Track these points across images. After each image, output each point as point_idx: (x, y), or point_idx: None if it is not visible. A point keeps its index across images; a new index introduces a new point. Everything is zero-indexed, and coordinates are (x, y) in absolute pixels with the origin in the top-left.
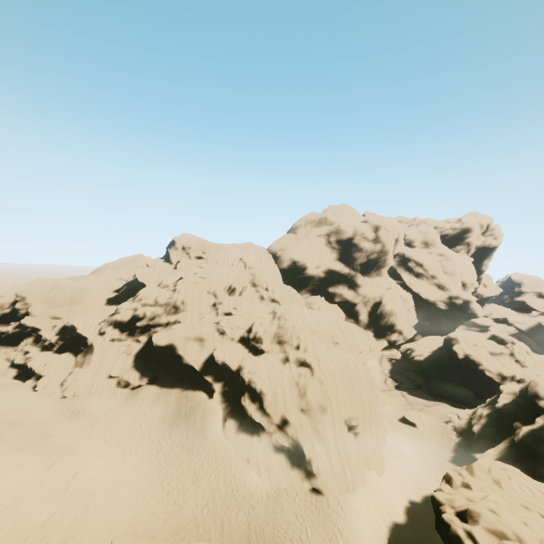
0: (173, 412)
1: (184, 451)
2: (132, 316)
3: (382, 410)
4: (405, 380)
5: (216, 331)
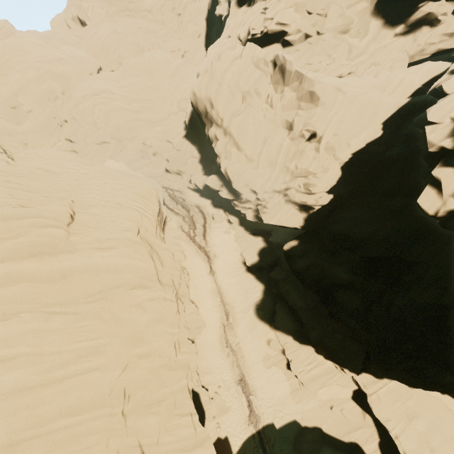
0: None
1: None
2: None
3: None
4: None
5: None
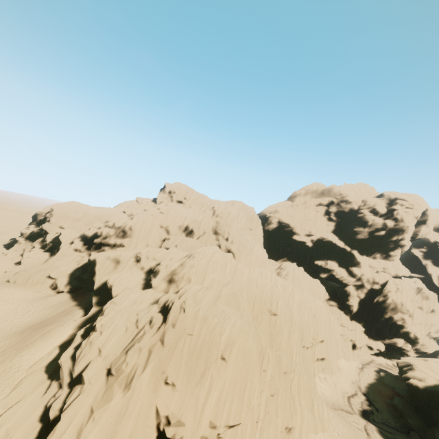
0: (41, 321)
1: None
2: (94, 233)
3: (309, 436)
4: (387, 408)
5: (134, 257)
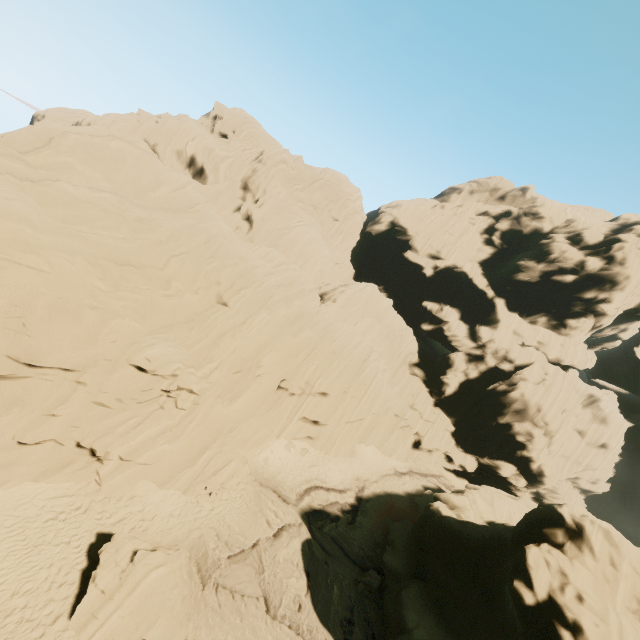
0: None
1: None
2: None
3: (139, 483)
4: (374, 529)
5: None
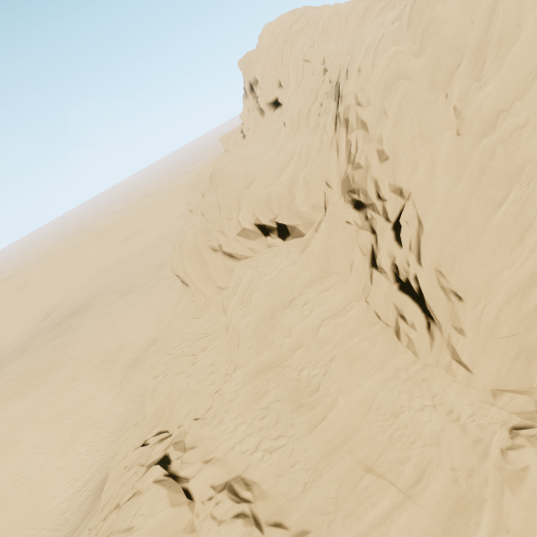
0: None
1: None
2: None
3: None
4: None
5: None
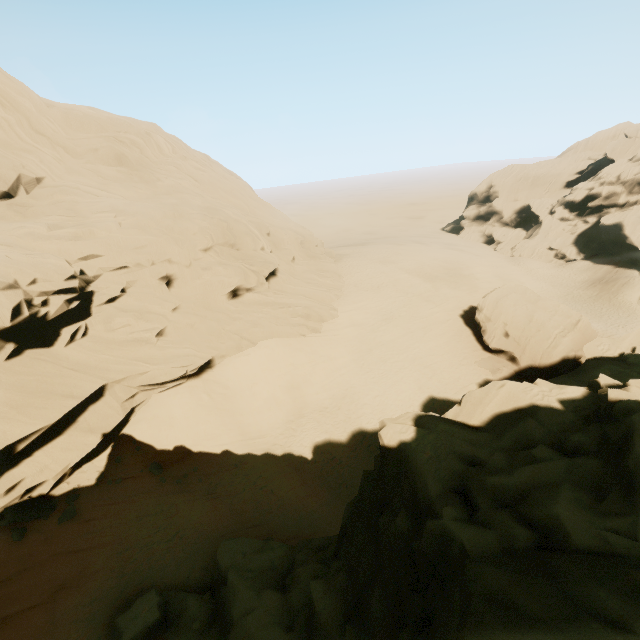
0: (595, 279)
1: (589, 299)
2: (585, 196)
3: None
4: None
5: None
